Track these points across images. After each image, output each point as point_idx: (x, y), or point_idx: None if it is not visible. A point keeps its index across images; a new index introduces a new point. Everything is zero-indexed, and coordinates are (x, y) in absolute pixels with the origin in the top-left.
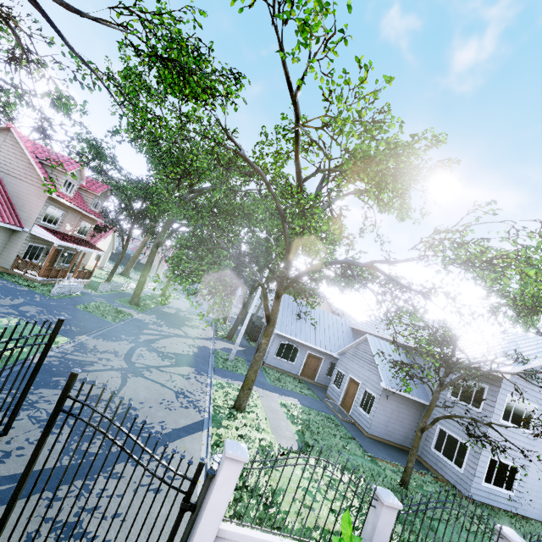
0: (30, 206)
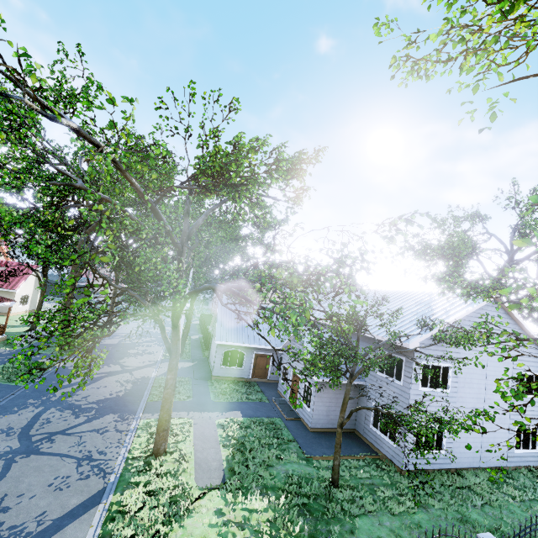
0: None
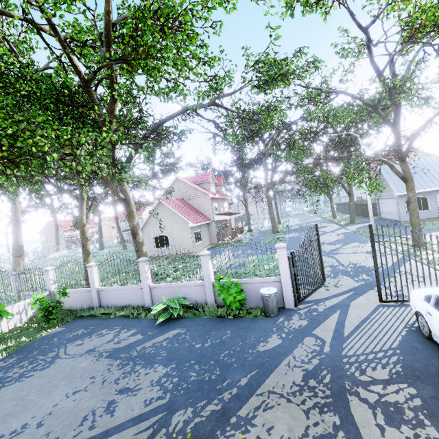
0: (206, 208)
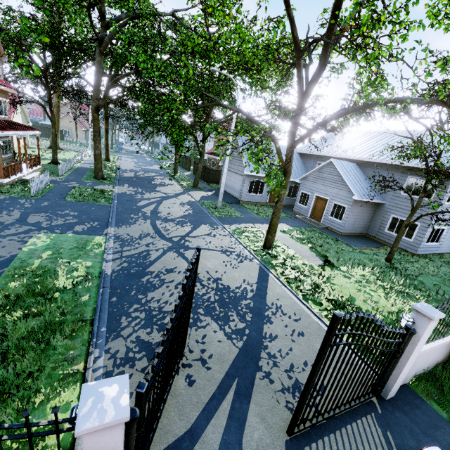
0: None
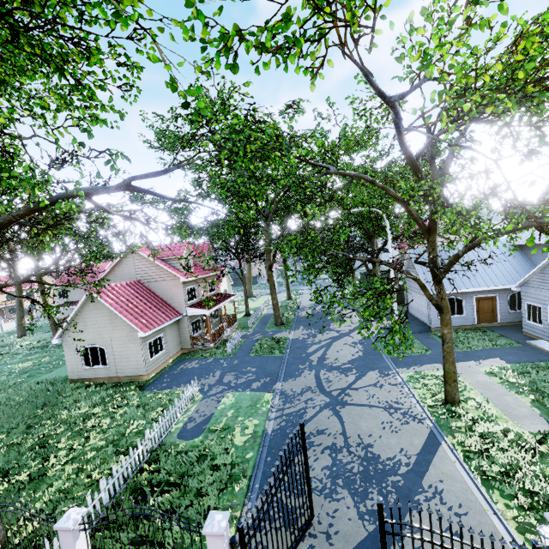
0: (176, 296)
